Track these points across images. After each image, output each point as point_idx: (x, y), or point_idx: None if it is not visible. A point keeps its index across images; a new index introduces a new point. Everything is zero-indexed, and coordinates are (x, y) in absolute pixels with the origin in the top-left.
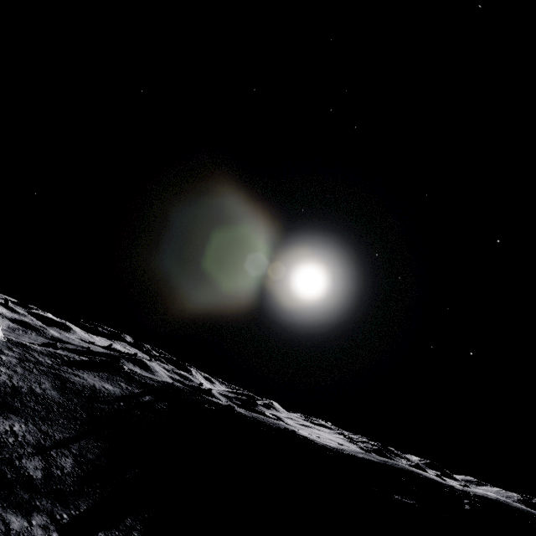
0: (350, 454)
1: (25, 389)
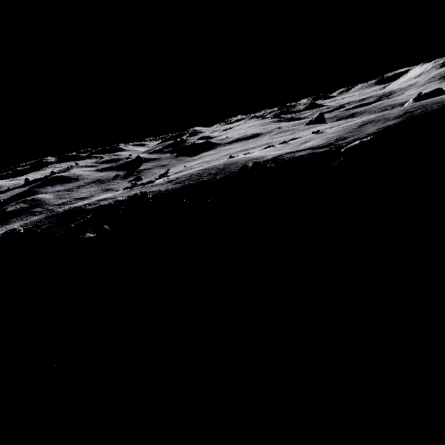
0: (367, 140)
1: None
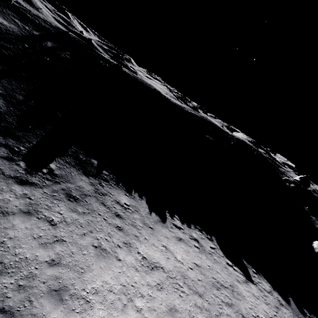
0: (188, 111)
1: None
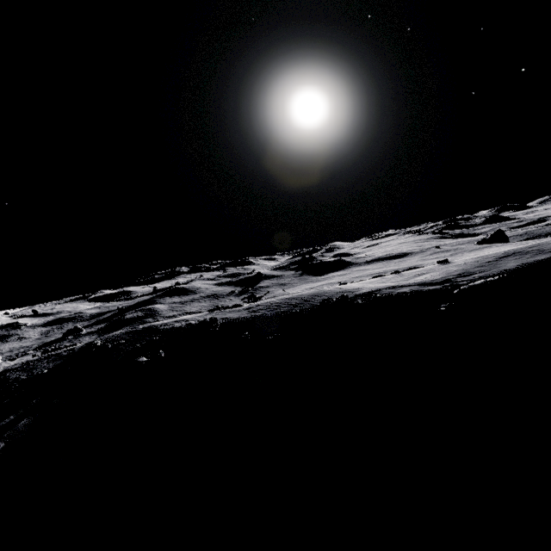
0: (493, 280)
1: None
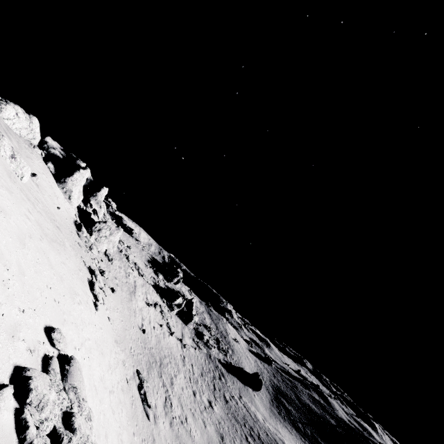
0: None
1: (289, 395)
